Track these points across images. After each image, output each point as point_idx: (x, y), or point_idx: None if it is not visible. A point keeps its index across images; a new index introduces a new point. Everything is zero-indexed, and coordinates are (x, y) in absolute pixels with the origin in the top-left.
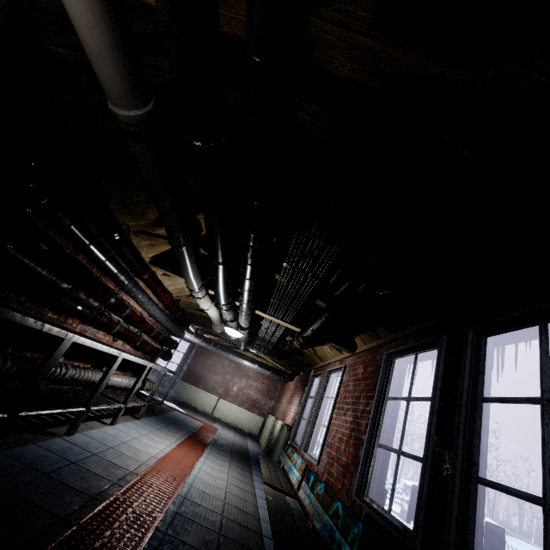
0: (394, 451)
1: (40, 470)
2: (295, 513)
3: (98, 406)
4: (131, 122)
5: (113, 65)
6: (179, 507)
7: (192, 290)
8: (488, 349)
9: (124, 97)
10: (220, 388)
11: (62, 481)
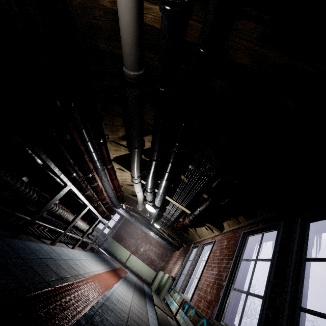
0: (243, 292)
1: (38, 255)
2: None
3: (69, 233)
4: (131, 77)
5: (132, 50)
6: (105, 301)
7: (134, 177)
8: (310, 231)
9: (132, 65)
10: (133, 247)
11: (47, 264)
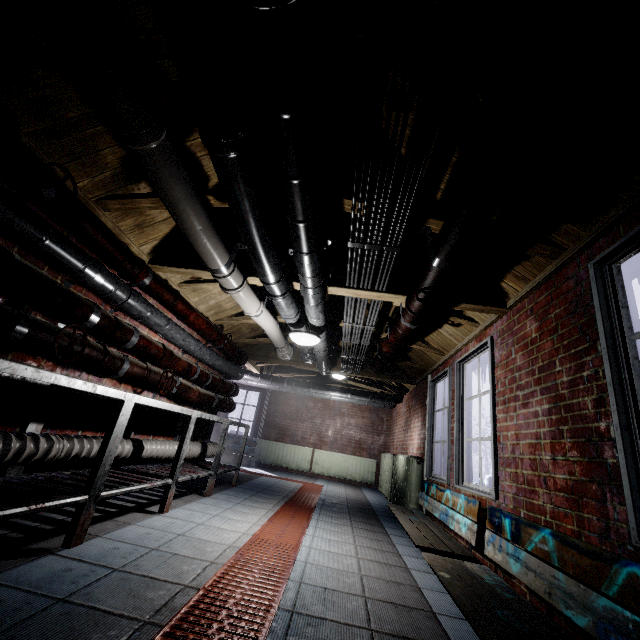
0: None
1: None
2: (502, 594)
3: (119, 488)
4: None
5: None
6: (283, 639)
7: (217, 270)
8: None
9: None
10: (311, 437)
11: None
